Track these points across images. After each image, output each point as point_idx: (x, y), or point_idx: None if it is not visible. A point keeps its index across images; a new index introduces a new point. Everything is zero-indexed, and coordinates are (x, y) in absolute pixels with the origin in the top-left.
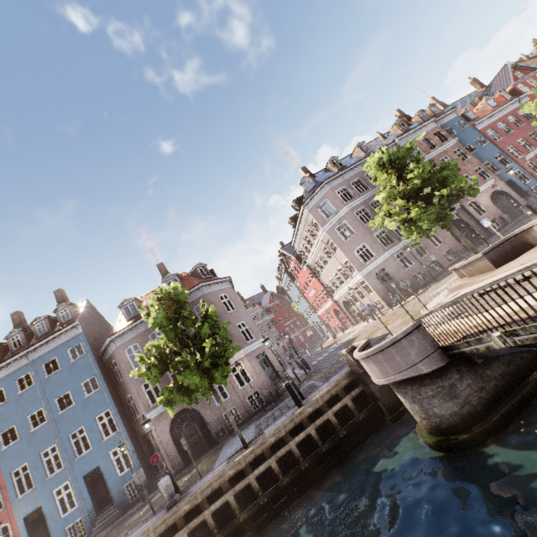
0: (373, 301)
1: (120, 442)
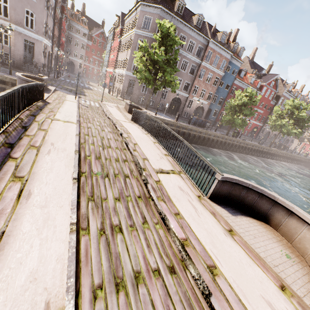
0: (120, 88)
1: None
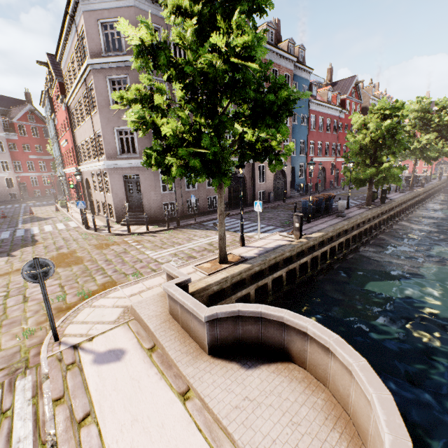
0: (108, 203)
1: None
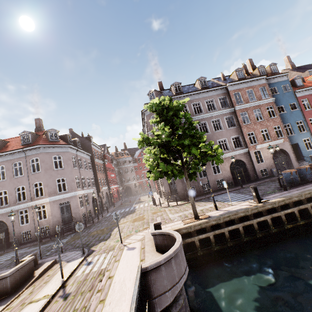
0: (163, 191)
1: None
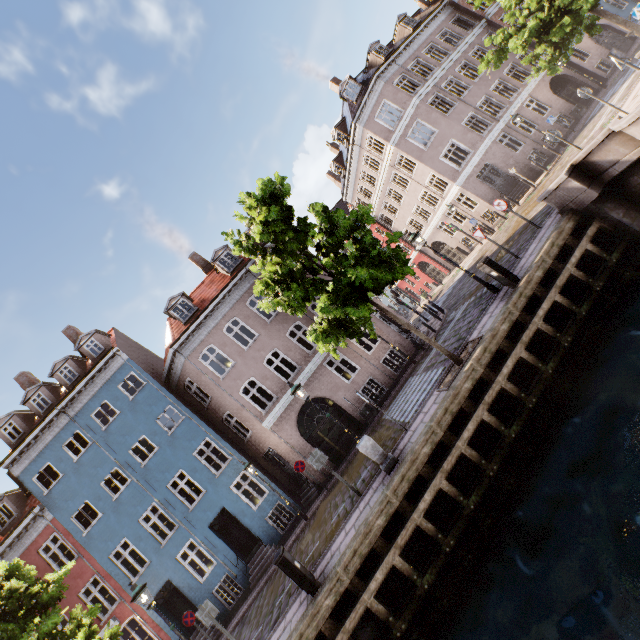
0: (480, 217)
1: (244, 463)
